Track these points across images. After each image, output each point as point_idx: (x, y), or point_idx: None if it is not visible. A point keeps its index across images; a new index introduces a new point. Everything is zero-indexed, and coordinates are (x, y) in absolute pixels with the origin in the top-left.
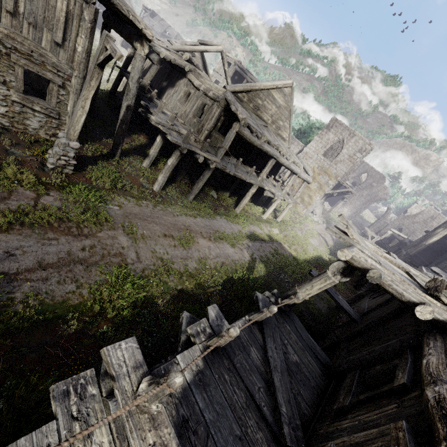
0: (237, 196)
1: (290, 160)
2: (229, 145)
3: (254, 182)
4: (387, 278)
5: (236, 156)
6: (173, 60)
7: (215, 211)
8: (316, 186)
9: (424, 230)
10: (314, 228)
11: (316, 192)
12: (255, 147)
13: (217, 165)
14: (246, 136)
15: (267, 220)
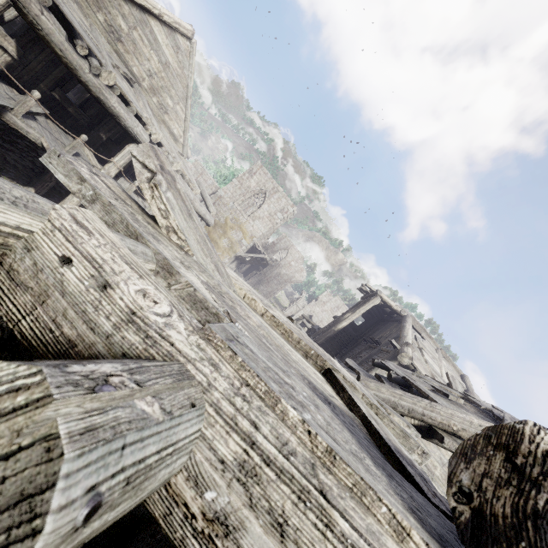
0: None
1: (175, 167)
2: None
3: None
4: (218, 444)
5: (56, 112)
6: None
7: None
8: (226, 244)
9: (330, 319)
10: None
11: (225, 251)
12: (86, 87)
13: None
14: (51, 35)
15: None
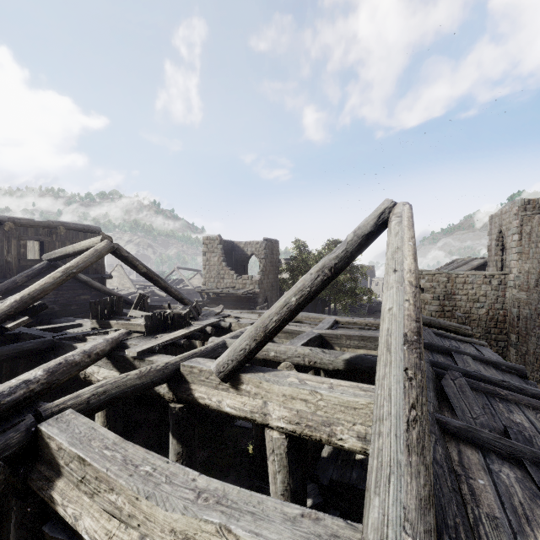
0: None
1: None
2: None
3: None
4: None
5: None
6: None
7: None
8: None
9: None
10: None
11: None
12: None
13: None
14: None
15: None
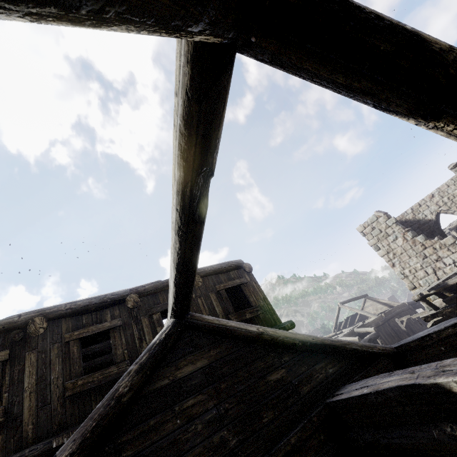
0: None
1: None
2: None
3: None
4: None
5: None
6: None
7: None
8: None
9: None
10: None
11: None
12: None
13: None
14: None
15: None
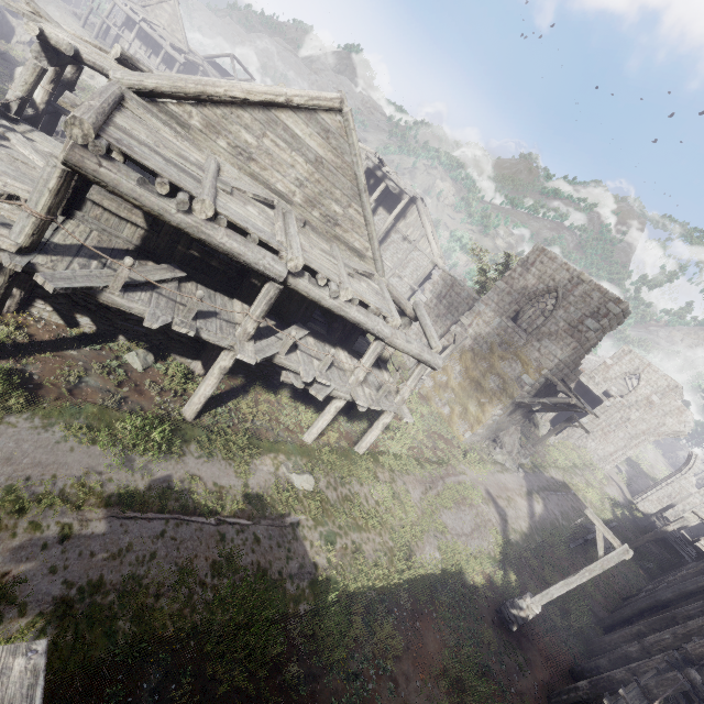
0: (245, 377)
1: (345, 297)
2: (49, 204)
3: (212, 337)
4: None
5: (203, 271)
6: (67, 47)
7: (59, 401)
8: (495, 384)
9: None
10: (481, 481)
11: (493, 396)
12: (183, 231)
13: (2, 259)
14: (119, 187)
15: (312, 446)
